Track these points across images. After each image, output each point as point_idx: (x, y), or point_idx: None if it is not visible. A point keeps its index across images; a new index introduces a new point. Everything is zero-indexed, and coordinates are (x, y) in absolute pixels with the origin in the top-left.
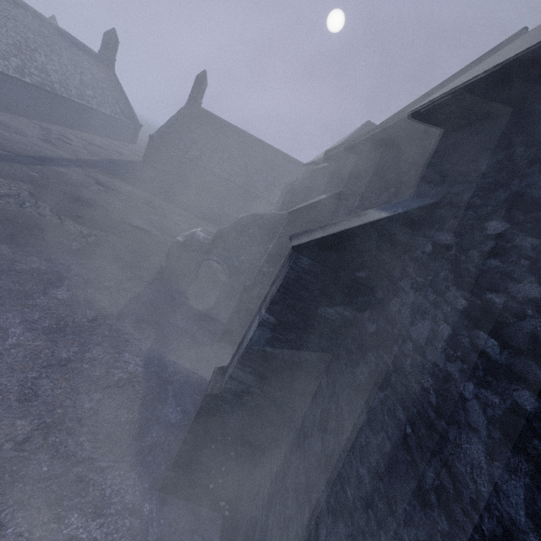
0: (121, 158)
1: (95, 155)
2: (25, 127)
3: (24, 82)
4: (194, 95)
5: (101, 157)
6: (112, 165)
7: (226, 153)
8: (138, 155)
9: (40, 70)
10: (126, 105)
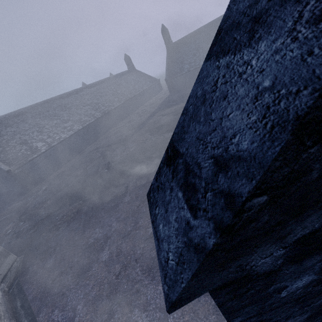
0: (162, 100)
1: (154, 107)
2: (133, 117)
3: (122, 103)
4: (167, 41)
5: (157, 106)
6: (162, 105)
7: (199, 50)
8: (166, 93)
9: (122, 95)
10: (148, 78)
